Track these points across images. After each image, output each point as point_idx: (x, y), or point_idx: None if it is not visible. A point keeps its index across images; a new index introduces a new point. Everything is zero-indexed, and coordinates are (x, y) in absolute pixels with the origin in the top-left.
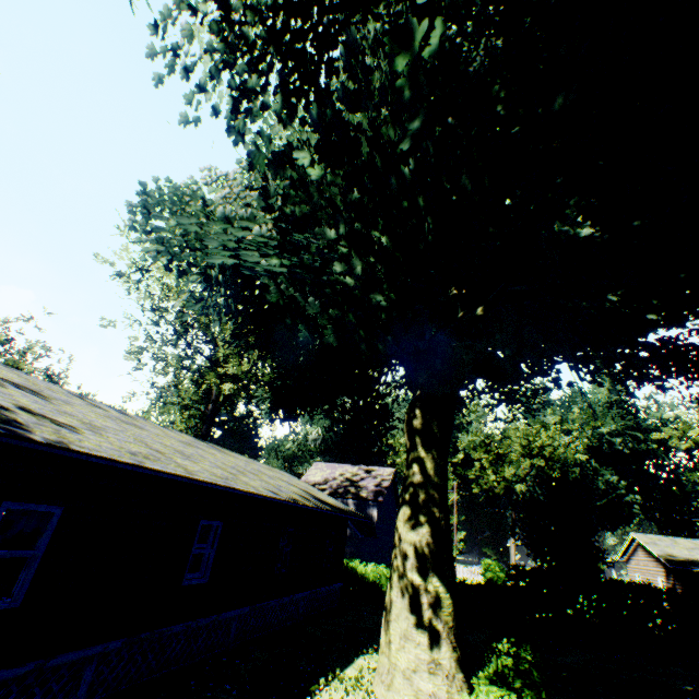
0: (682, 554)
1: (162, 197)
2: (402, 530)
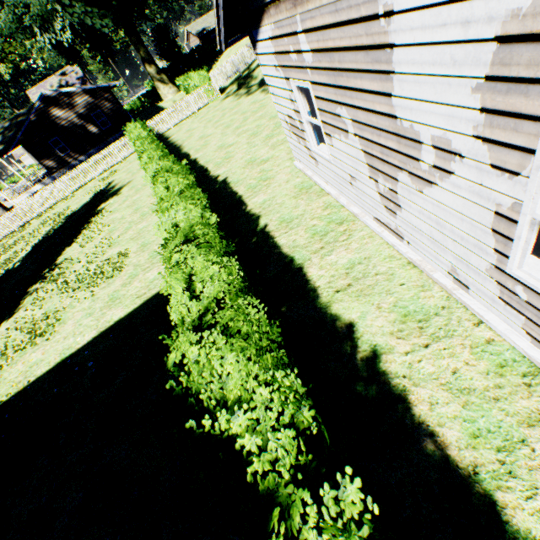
0: (201, 29)
1: (43, 8)
2: (150, 71)
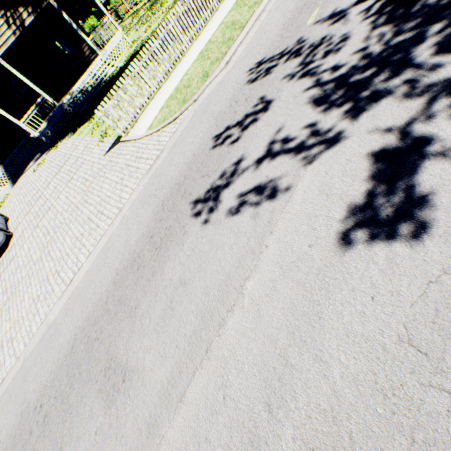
0: None
1: None
2: None
